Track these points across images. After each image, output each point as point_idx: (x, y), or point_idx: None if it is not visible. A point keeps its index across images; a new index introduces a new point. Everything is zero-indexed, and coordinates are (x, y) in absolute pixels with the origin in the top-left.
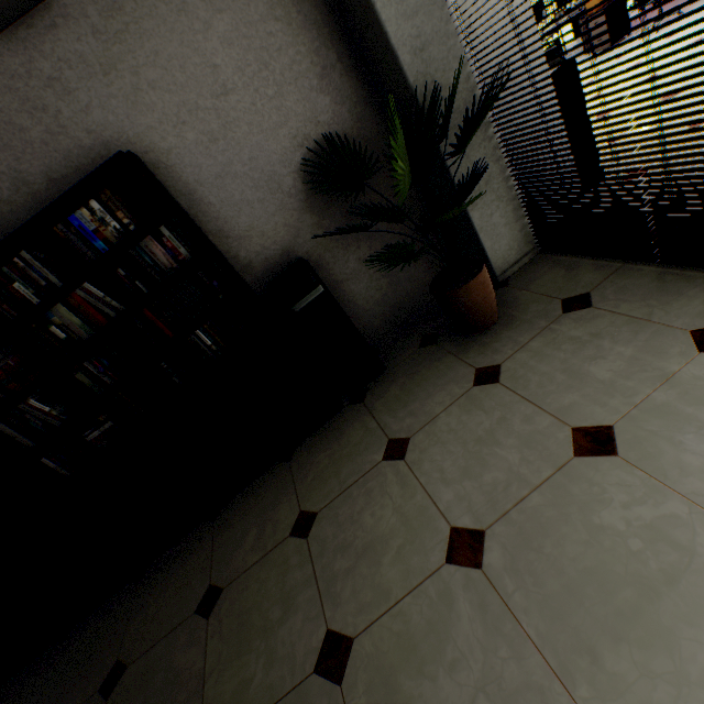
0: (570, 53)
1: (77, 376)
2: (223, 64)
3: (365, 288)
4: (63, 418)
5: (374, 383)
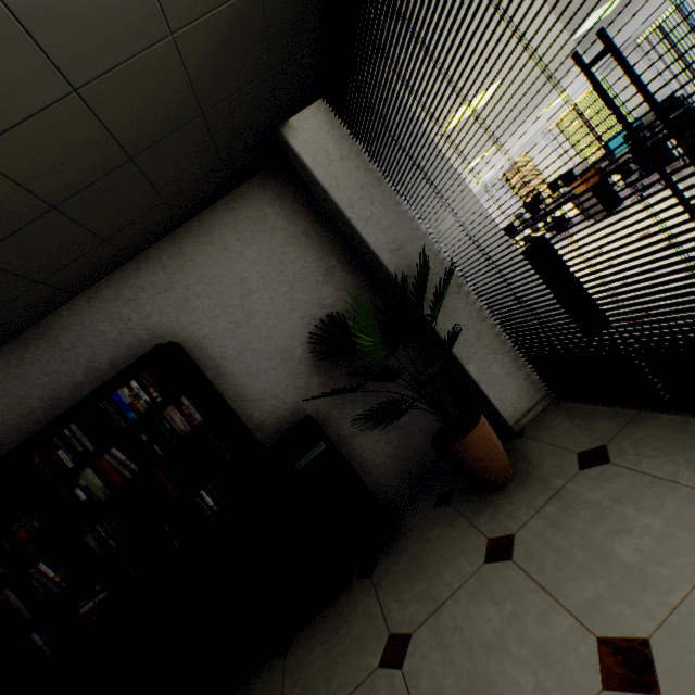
0: (575, 221)
1: (87, 538)
2: (250, 276)
3: (375, 441)
4: (63, 585)
5: (385, 551)
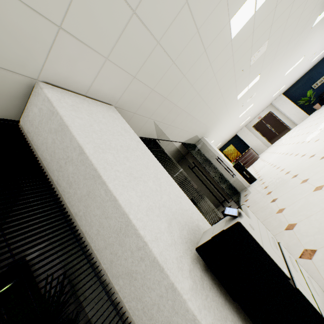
0: None
1: None
2: None
3: None
4: None
5: None
